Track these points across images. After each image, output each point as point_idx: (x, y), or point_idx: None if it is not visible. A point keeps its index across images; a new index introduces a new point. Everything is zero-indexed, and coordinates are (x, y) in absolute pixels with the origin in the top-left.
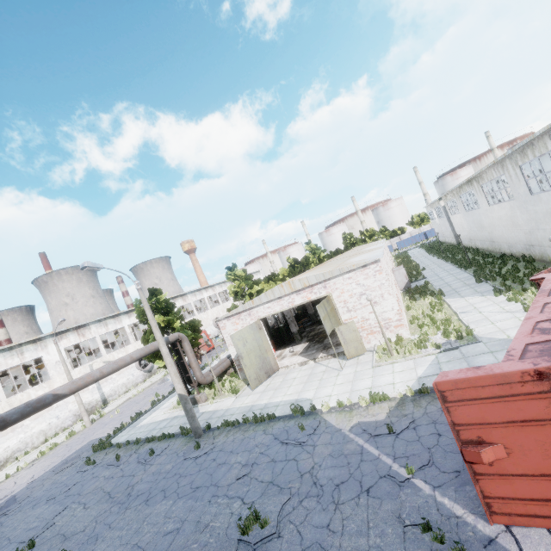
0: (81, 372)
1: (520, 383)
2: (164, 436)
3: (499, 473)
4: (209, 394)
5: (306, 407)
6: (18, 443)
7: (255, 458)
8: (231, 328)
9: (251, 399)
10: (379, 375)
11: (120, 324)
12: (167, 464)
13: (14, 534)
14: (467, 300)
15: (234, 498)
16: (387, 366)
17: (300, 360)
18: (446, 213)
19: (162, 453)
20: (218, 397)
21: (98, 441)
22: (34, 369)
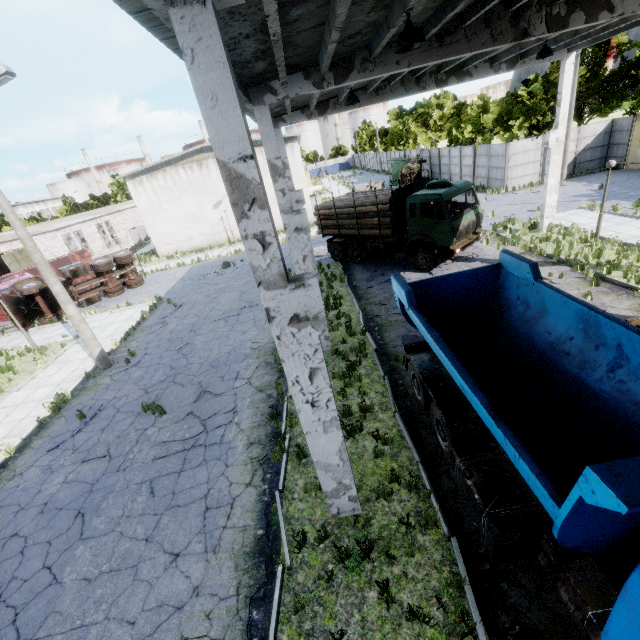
0: None
1: None
2: None
3: None
4: None
5: None
6: None
7: None
8: None
9: None
10: None
11: None
12: None
13: None
14: None
15: None
16: None
17: None
18: None
19: None
20: None
21: None
22: None
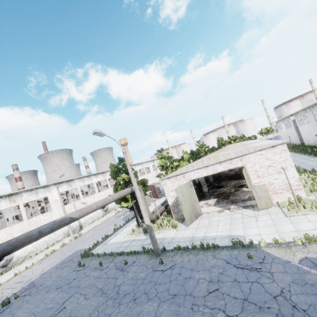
0: (68, 207)
1: None
2: (131, 252)
3: None
4: (153, 227)
5: (242, 241)
6: (32, 248)
7: (217, 277)
8: (170, 185)
9: (189, 232)
10: (297, 222)
11: (91, 181)
12: (140, 273)
13: (37, 310)
14: None
15: (215, 309)
16: (300, 216)
17: (217, 209)
18: (294, 125)
19: (133, 264)
20: (161, 229)
21: (83, 251)
22: (43, 203)
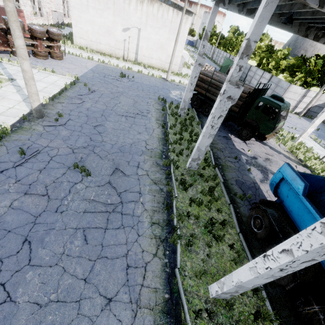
0: None
1: None
2: None
3: None
4: None
5: None
6: None
7: None
8: None
9: None
10: None
11: None
12: None
13: None
14: None
15: None
16: None
17: None
18: None
19: None
20: None
21: None
22: None
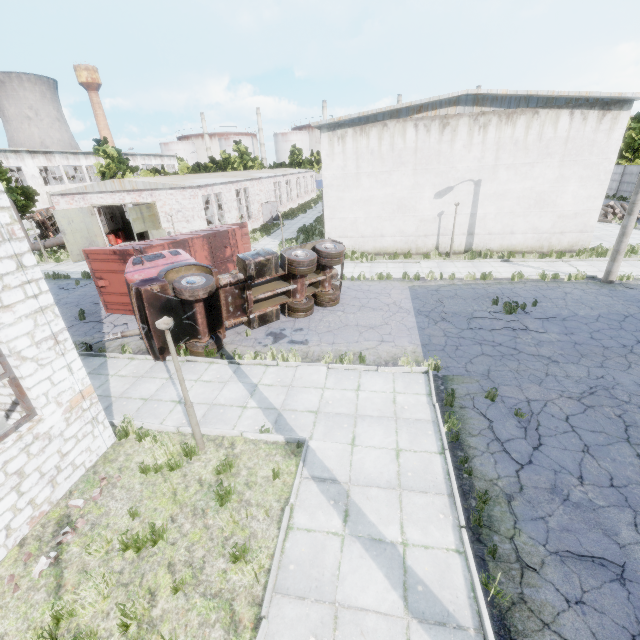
0: None
1: (110, 255)
2: None
3: (108, 292)
4: (38, 260)
5: None
6: None
7: None
8: (65, 206)
9: (68, 267)
10: None
11: None
12: None
13: None
14: (271, 241)
15: None
16: None
17: None
18: None
19: None
20: (44, 263)
21: None
22: None
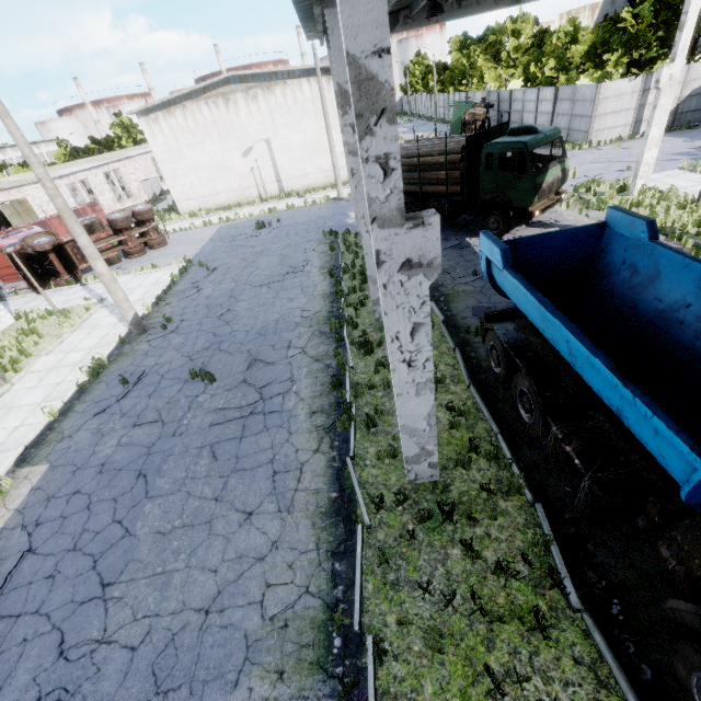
0: None
1: None
2: None
3: None
4: None
5: None
6: None
7: None
8: None
9: None
10: None
11: None
12: None
13: None
14: None
15: None
16: None
17: None
18: None
19: None
20: None
21: None
22: None
